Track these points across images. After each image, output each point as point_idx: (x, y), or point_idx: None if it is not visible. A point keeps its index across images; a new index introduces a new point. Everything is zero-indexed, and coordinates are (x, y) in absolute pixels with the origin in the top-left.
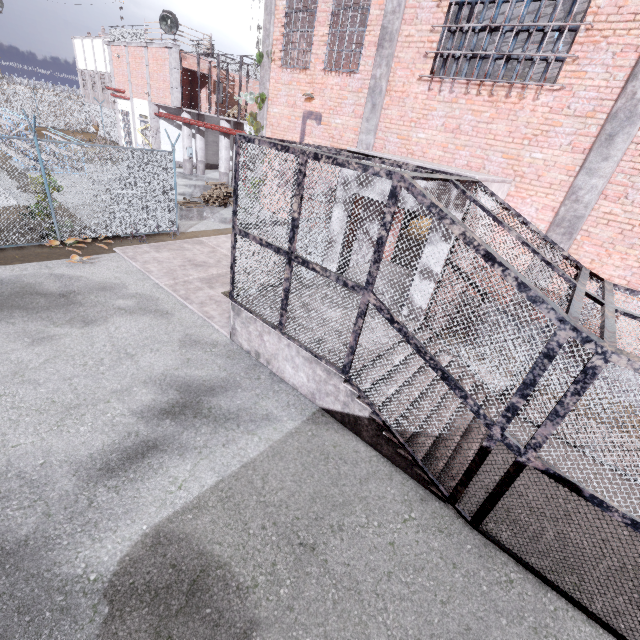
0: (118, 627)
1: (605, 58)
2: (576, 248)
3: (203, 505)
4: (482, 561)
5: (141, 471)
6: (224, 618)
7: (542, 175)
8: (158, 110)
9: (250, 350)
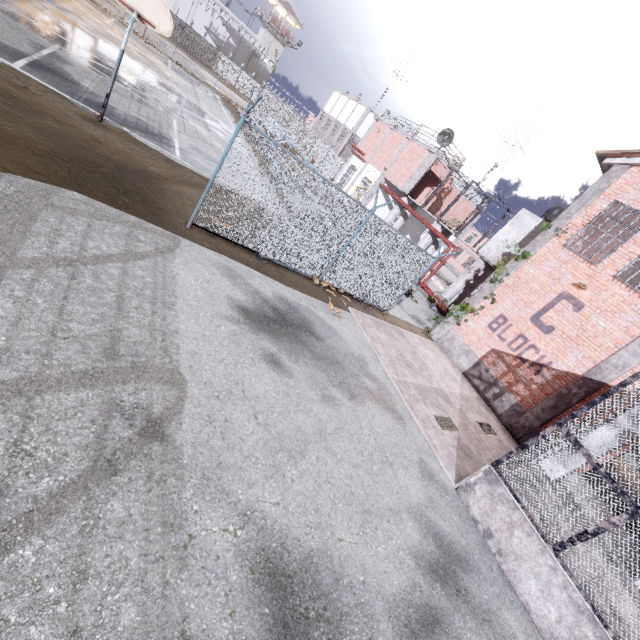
0: None
1: None
2: None
3: None
4: None
5: None
6: None
7: None
8: (383, 183)
9: (479, 521)
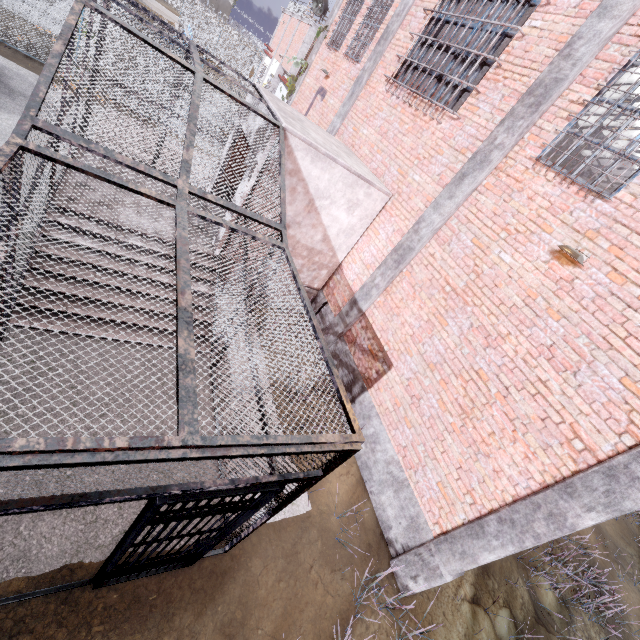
0: None
1: (496, 98)
2: (399, 281)
3: None
4: None
5: None
6: None
7: (411, 198)
8: (283, 74)
9: None
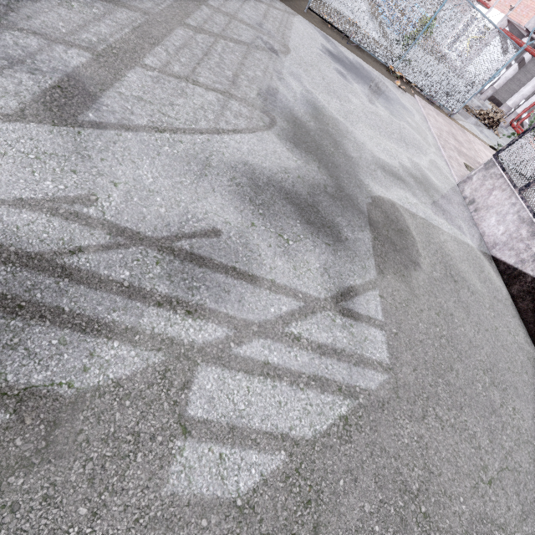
0: (372, 209)
1: None
2: None
3: (415, 217)
4: None
5: (395, 182)
6: (408, 250)
7: None
8: (505, 27)
9: (467, 197)
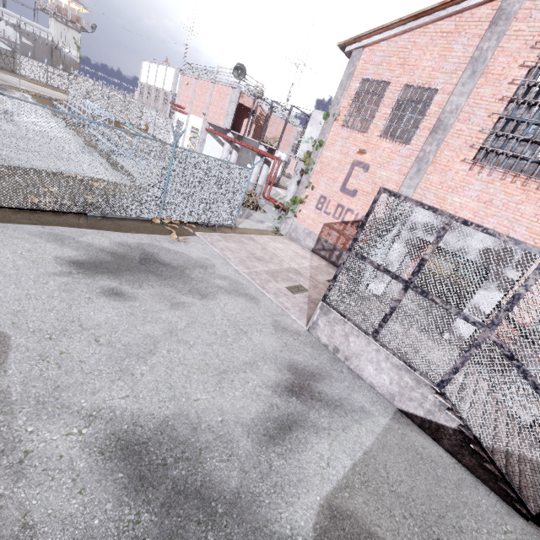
0: None
1: None
2: None
3: (351, 485)
4: None
5: (294, 443)
6: None
7: None
8: (208, 127)
9: (328, 344)
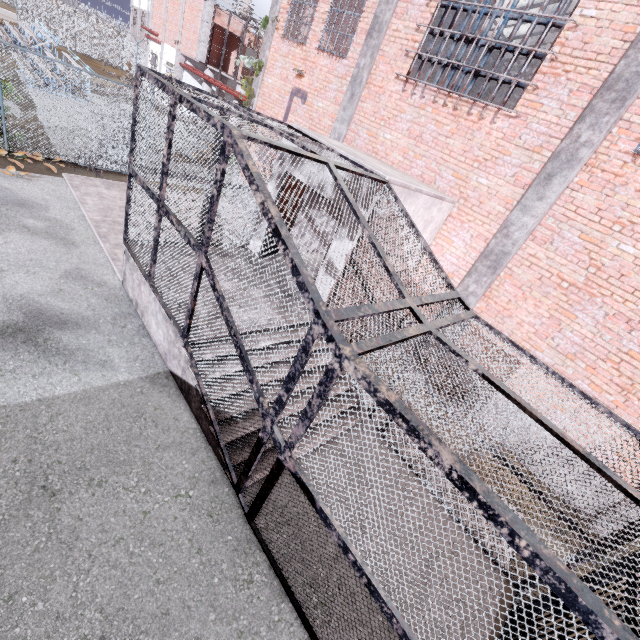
0: None
1: (562, 94)
2: (498, 285)
3: None
4: (233, 555)
5: None
6: None
7: (483, 202)
8: (184, 61)
9: (133, 299)
